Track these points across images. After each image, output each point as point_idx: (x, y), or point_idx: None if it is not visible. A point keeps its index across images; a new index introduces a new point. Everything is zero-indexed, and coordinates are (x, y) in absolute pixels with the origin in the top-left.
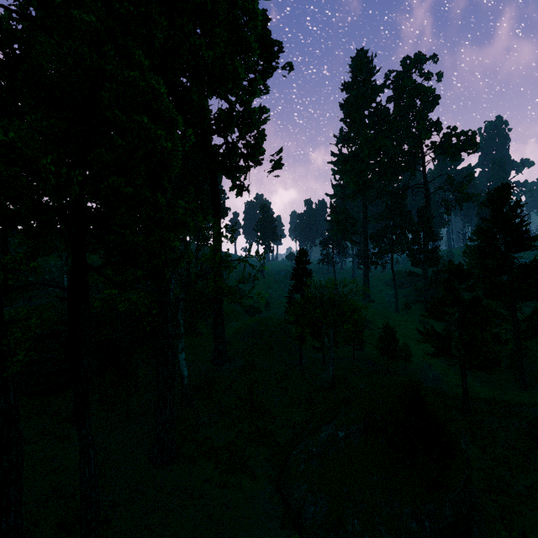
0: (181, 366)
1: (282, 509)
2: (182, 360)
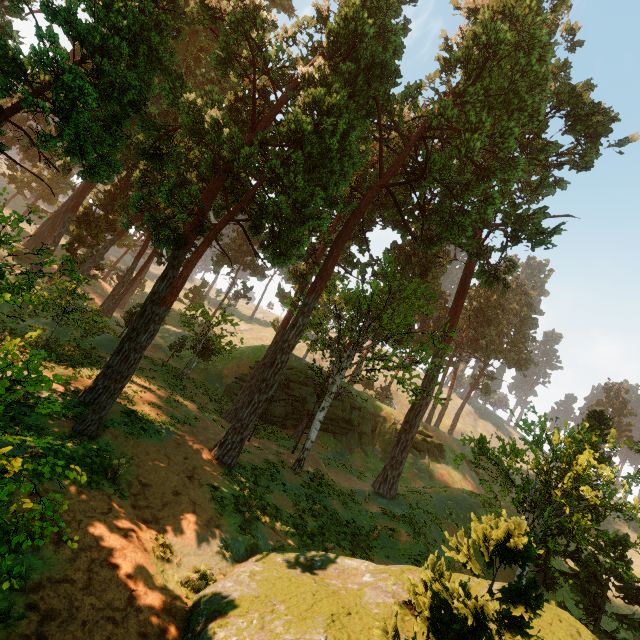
0: (313, 424)
1: (219, 565)
2: (317, 419)
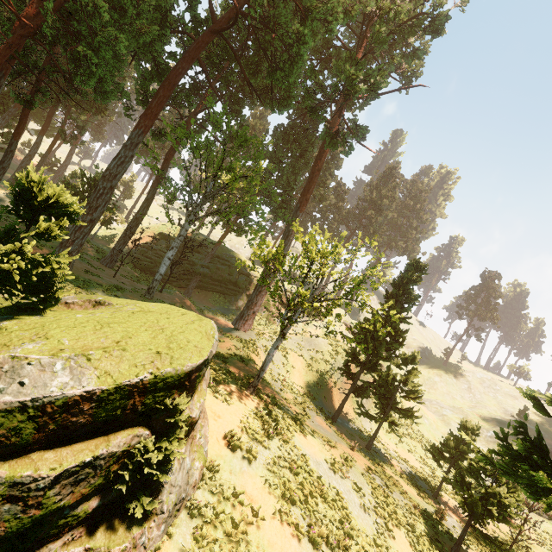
0: (163, 261)
1: None
2: (167, 257)
